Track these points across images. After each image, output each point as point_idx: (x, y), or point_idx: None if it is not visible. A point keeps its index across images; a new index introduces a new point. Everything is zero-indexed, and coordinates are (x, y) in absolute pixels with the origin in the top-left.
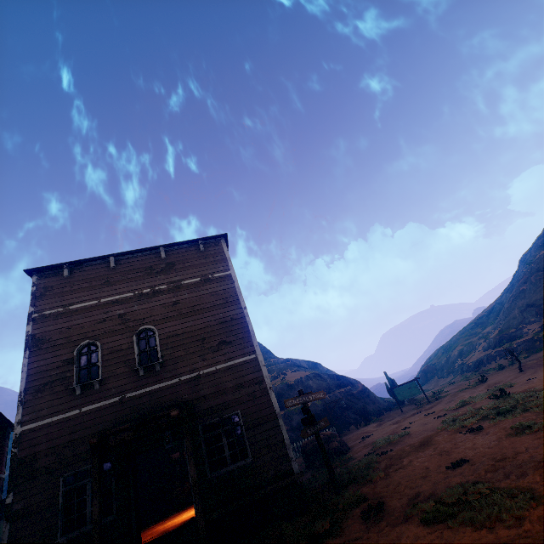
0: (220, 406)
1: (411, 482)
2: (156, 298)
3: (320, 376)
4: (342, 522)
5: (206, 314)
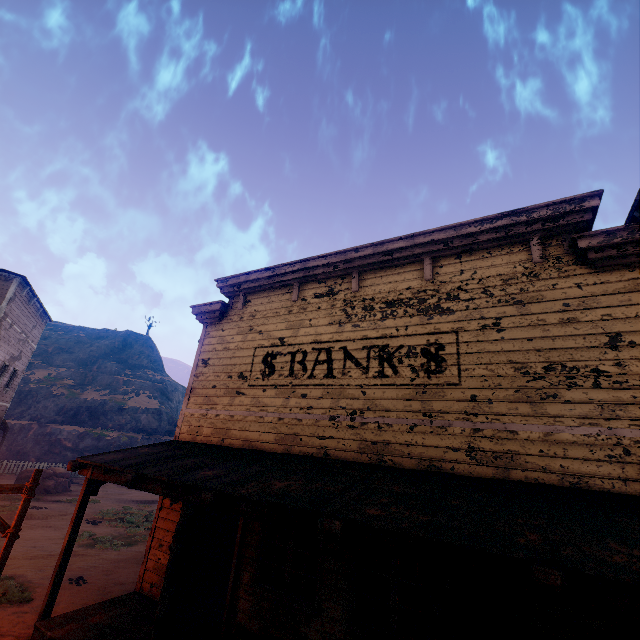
0: None
1: None
2: None
3: (159, 415)
4: None
5: None
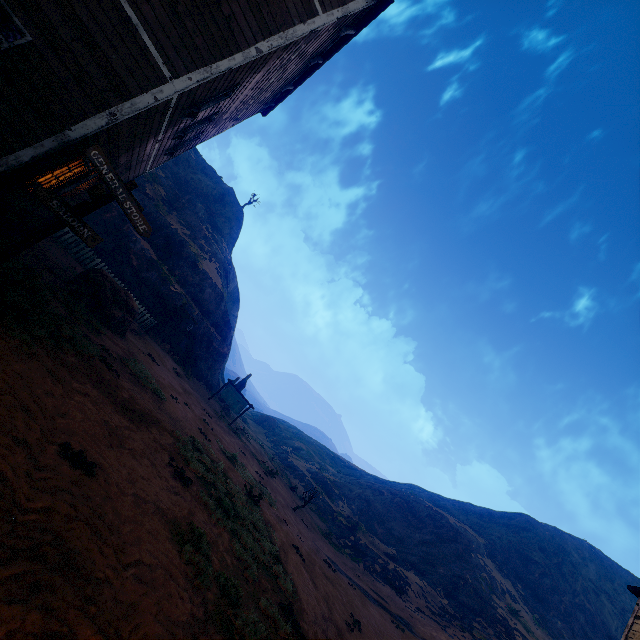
0: None
1: (3, 388)
2: None
3: (220, 301)
4: None
5: None
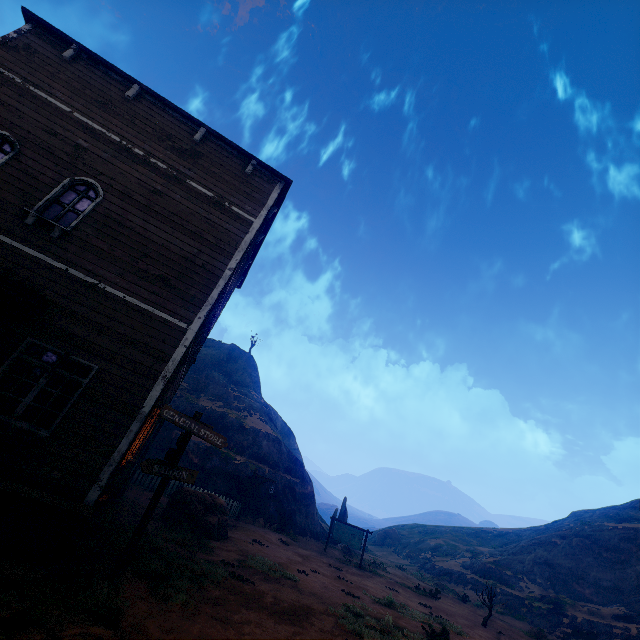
0: (81, 341)
1: None
2: (140, 168)
3: (279, 445)
4: (28, 628)
5: (178, 234)
